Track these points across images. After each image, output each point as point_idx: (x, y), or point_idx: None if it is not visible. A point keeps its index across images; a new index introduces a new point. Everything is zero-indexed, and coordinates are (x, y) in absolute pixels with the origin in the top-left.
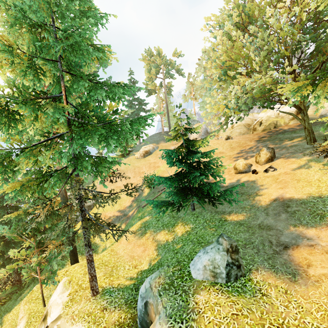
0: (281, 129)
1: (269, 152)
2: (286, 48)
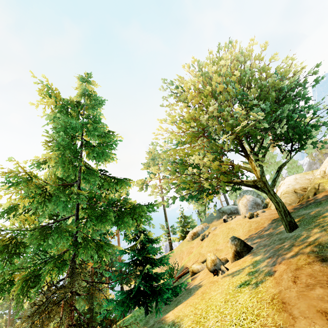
0: (313, 199)
1: (234, 245)
2: (231, 131)
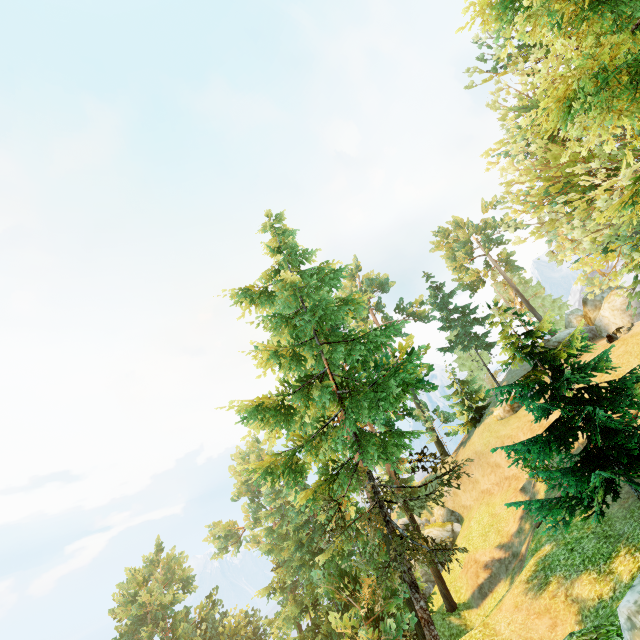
0: None
1: None
2: None
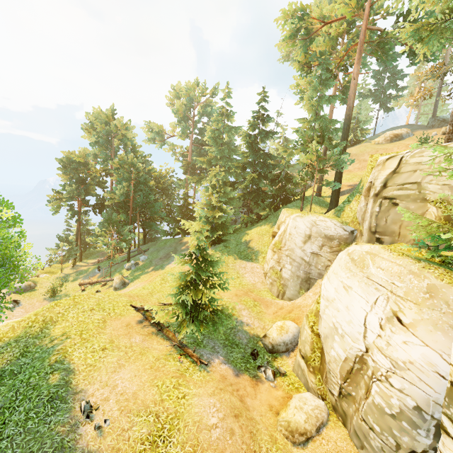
0: None
1: None
2: None
